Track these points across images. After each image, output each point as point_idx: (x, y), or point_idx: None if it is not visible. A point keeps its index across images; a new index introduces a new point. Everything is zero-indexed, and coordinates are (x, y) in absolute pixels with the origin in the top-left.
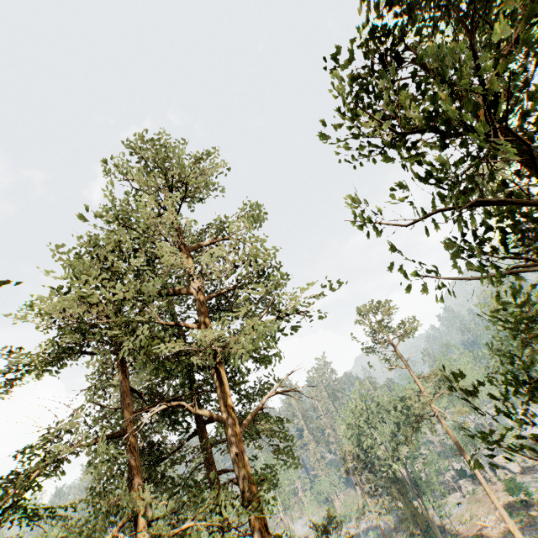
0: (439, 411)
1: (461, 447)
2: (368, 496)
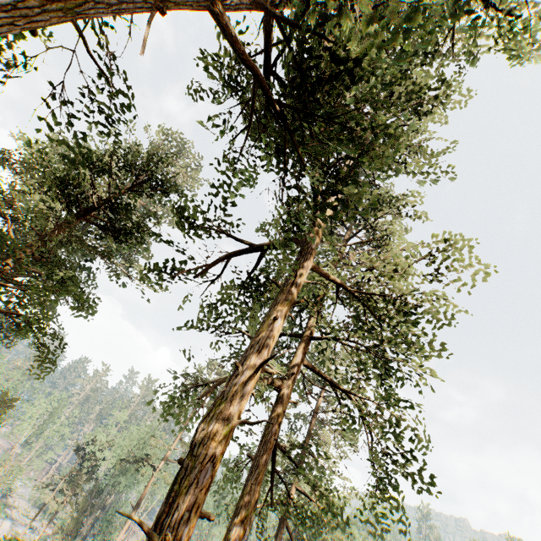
0: (158, 465)
1: (139, 504)
2: (67, 481)
